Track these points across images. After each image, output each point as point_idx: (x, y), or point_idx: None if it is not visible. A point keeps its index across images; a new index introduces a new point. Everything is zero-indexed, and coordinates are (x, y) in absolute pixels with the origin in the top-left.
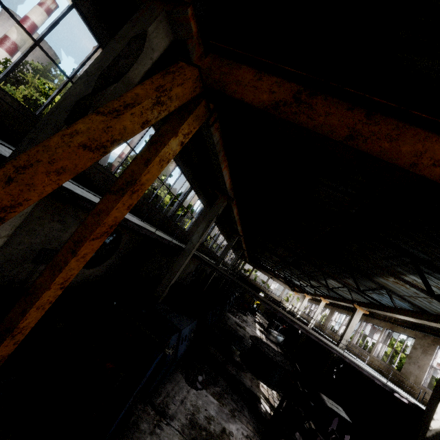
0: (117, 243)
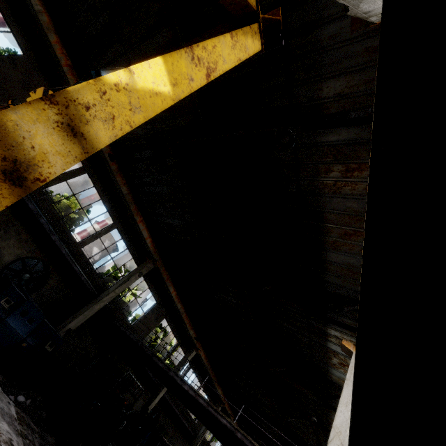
0: (43, 282)
